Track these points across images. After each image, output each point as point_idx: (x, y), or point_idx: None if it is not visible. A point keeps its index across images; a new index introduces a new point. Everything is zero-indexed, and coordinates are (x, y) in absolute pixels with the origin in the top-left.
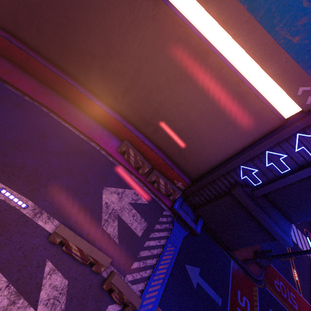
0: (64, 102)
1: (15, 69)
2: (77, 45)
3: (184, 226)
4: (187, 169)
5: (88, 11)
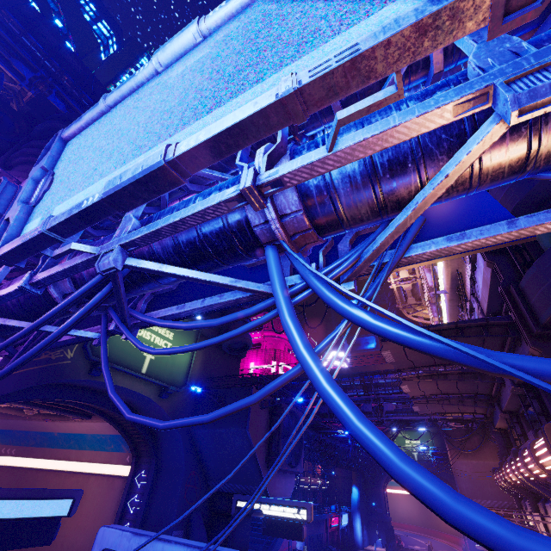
0: None
1: None
2: None
3: None
4: None
5: None
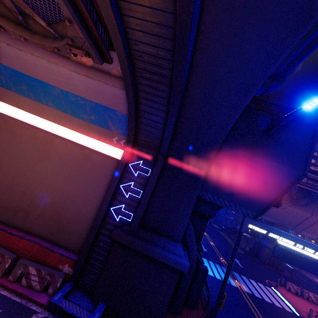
0: None
1: None
2: None
3: None
4: (73, 244)
5: None
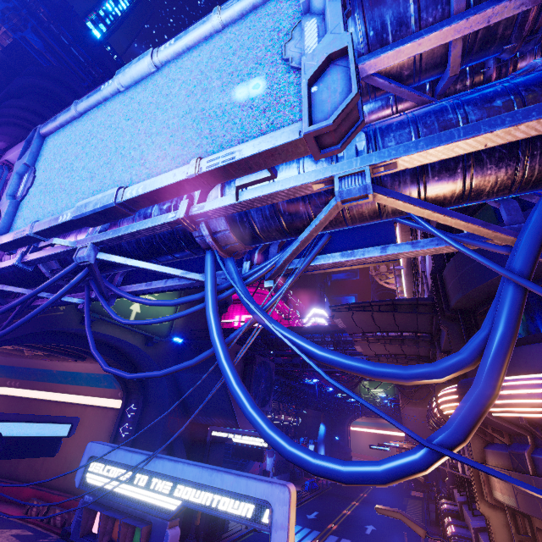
0: None
1: None
2: None
3: (70, 539)
4: None
5: None
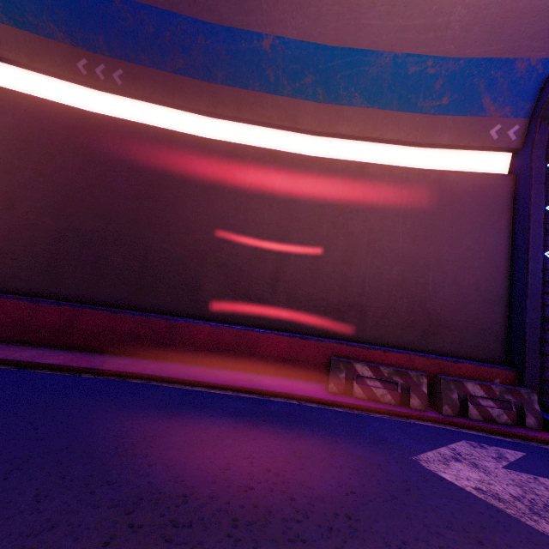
0: (164, 363)
1: (42, 349)
2: (170, 254)
3: None
4: (473, 348)
5: (184, 203)
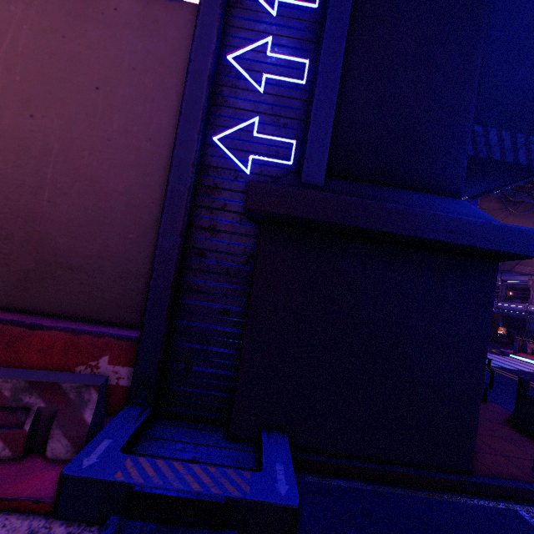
0: None
1: None
2: None
3: None
4: (108, 302)
5: None
